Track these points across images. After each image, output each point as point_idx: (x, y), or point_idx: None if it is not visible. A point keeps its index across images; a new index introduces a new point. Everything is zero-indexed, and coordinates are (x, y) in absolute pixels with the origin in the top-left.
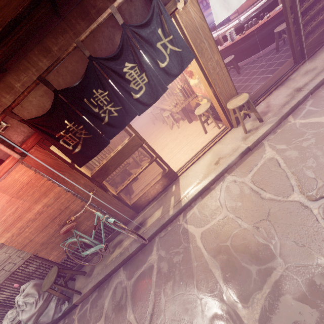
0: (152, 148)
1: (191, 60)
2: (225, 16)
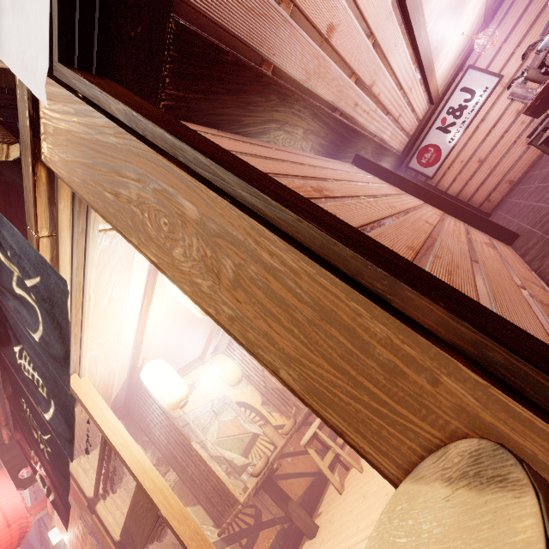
0: (180, 536)
1: (66, 298)
2: (42, 17)
